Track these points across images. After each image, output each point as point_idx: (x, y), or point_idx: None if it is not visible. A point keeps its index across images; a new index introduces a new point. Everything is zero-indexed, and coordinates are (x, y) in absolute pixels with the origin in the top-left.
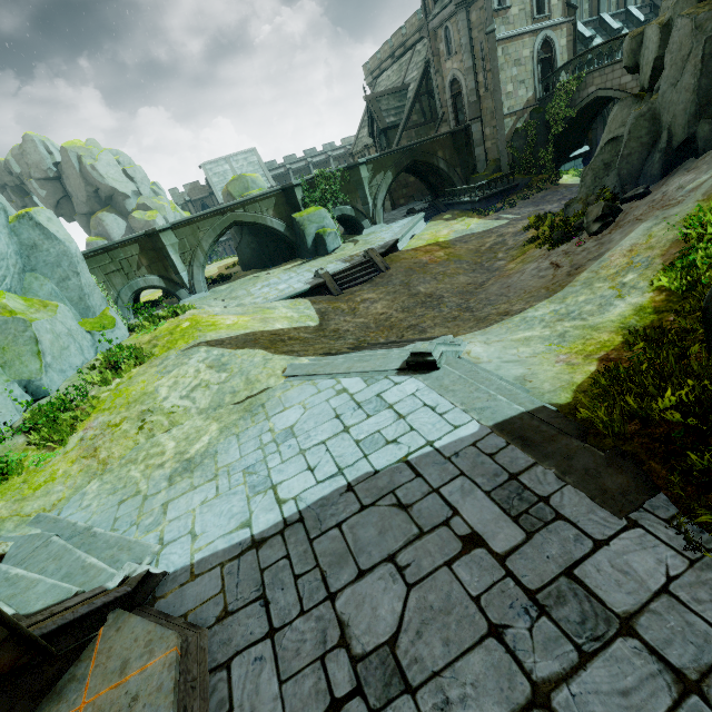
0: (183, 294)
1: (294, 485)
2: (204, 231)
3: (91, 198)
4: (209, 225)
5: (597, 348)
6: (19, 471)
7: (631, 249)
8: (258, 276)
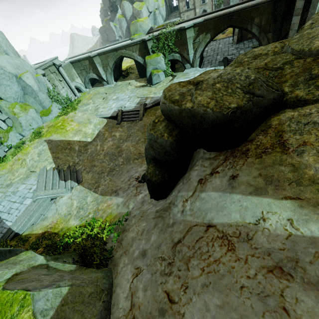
0: (104, 83)
1: None
2: (110, 58)
3: None
4: (111, 55)
5: (55, 227)
6: (4, 162)
7: (109, 205)
8: (129, 84)
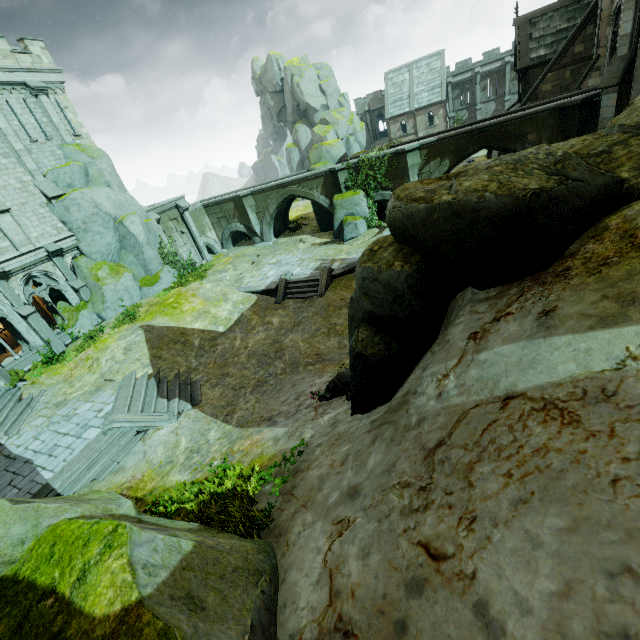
0: (256, 240)
1: (35, 444)
2: (271, 199)
3: (294, 111)
4: (275, 194)
5: (137, 488)
6: (60, 362)
7: (257, 442)
8: (301, 241)
